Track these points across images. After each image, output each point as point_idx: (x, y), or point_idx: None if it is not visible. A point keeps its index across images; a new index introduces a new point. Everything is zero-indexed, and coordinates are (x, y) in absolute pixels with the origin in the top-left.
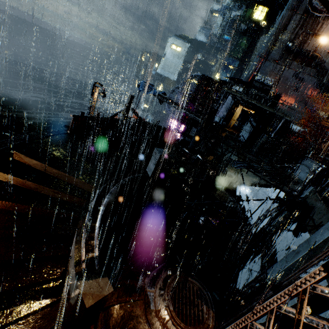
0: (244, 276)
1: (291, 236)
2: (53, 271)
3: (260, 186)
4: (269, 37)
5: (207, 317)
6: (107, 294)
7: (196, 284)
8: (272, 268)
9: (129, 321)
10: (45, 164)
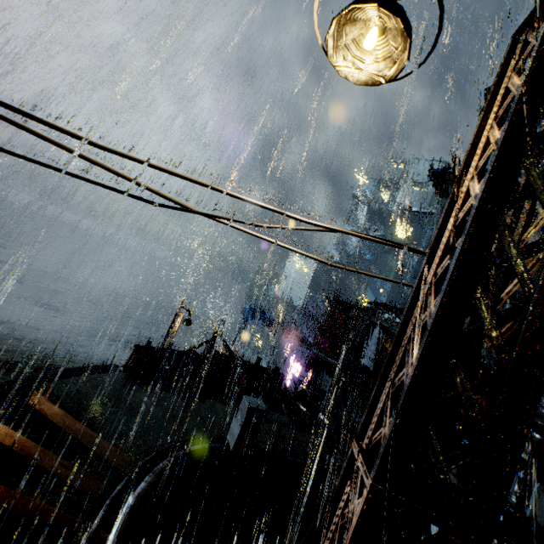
0: None
1: None
2: None
3: None
4: (419, 256)
5: None
6: None
7: None
8: None
9: None
10: (69, 414)
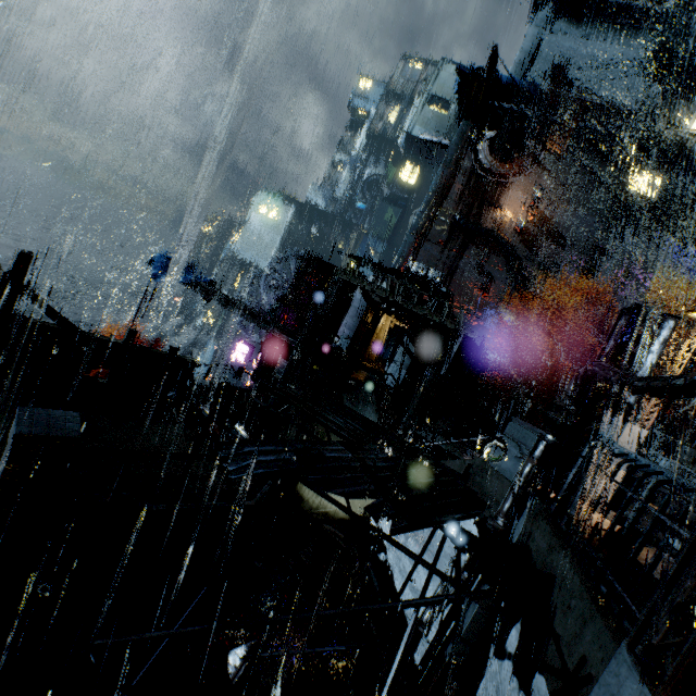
0: None
1: (511, 683)
2: None
3: None
4: (424, 205)
5: None
6: None
7: None
8: None
9: None
10: None
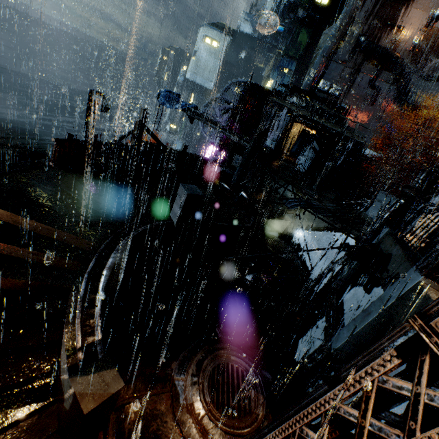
0: (305, 345)
1: (361, 292)
2: (38, 365)
3: (324, 230)
4: (335, 29)
5: (256, 405)
6: (115, 392)
7: (242, 364)
8: (338, 334)
9: (151, 422)
10: (14, 213)
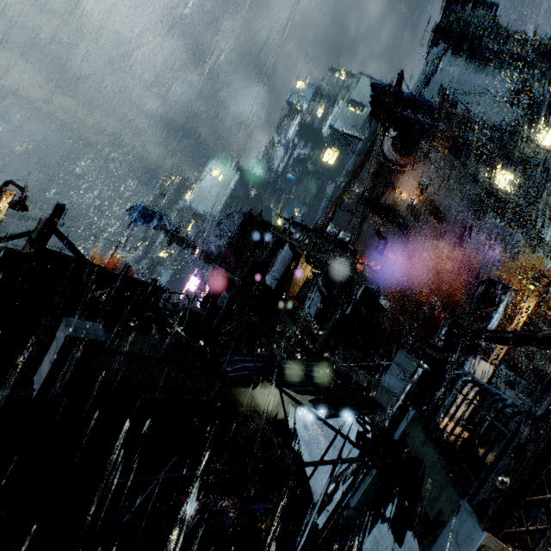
0: None
1: (389, 538)
2: None
3: None
4: (340, 182)
5: None
6: None
7: None
8: None
9: None
10: None
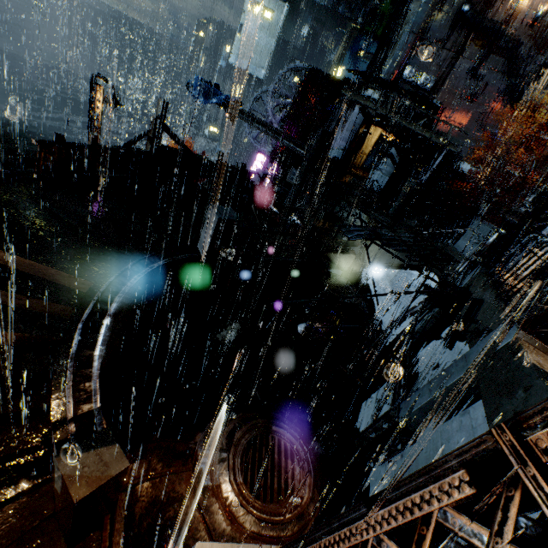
0: (368, 410)
1: (442, 347)
2: (24, 437)
3: (399, 267)
4: None
5: (301, 486)
6: (117, 474)
7: (285, 435)
8: (409, 400)
9: (167, 506)
10: None
